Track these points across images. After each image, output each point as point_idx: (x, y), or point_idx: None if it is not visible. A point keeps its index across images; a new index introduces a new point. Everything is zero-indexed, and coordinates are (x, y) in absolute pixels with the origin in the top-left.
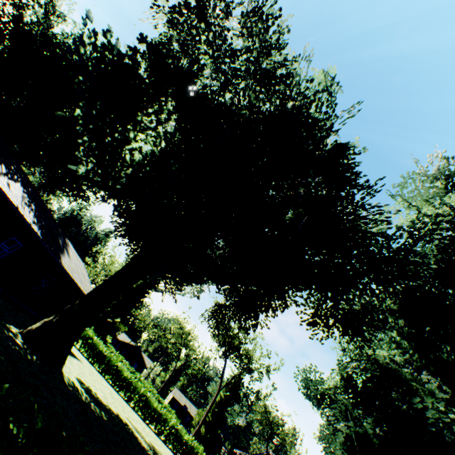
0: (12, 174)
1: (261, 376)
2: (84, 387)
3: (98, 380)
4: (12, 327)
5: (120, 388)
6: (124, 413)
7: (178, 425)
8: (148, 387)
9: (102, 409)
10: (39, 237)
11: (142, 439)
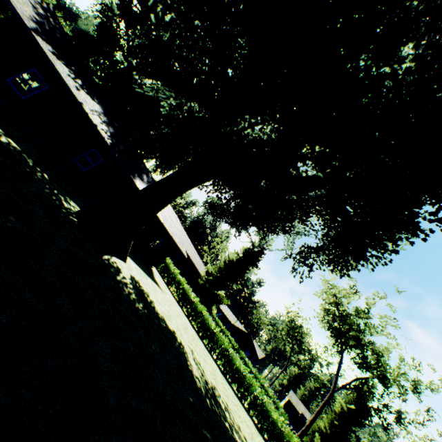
0: (91, 95)
1: (403, 392)
2: (136, 284)
3: (173, 310)
4: (73, 203)
5: (203, 336)
6: (188, 342)
7: (263, 396)
8: (252, 368)
9: (143, 304)
10: (107, 144)
11: (197, 369)
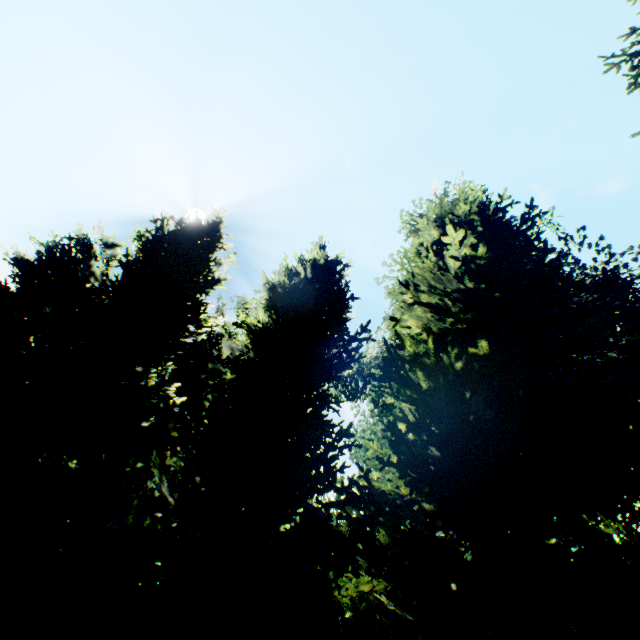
0: None
1: None
2: None
3: None
4: None
5: None
6: None
7: None
8: None
9: None
10: None
11: None
